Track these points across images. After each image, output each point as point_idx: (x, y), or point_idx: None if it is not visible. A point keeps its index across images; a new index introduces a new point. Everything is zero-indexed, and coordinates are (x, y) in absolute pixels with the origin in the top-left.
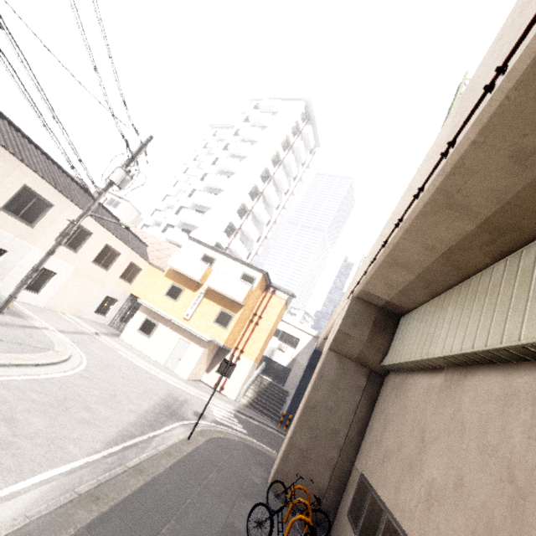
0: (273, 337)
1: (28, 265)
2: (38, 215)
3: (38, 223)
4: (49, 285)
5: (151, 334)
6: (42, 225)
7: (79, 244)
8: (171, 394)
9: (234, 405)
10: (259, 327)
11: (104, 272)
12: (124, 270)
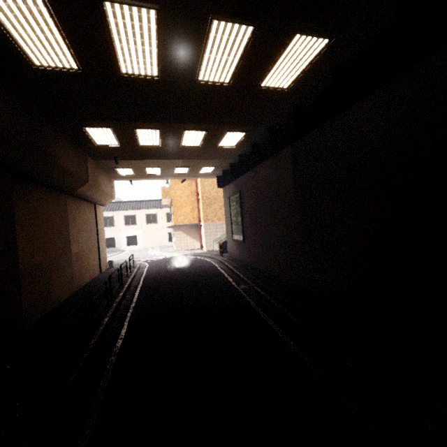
0: None
1: (124, 238)
2: (113, 222)
3: (115, 224)
4: (138, 240)
5: (172, 239)
6: (116, 224)
7: (135, 221)
8: (134, 258)
9: (192, 253)
10: (200, 201)
11: (156, 225)
12: (166, 218)
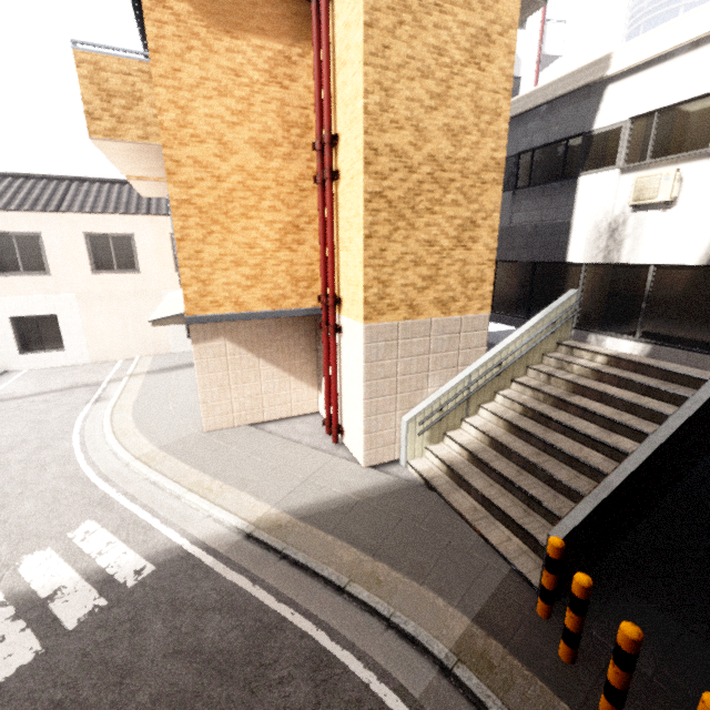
0: (594, 175)
1: (2, 323)
2: None
3: None
4: (64, 333)
5: None
6: None
7: (40, 260)
8: None
9: (294, 499)
10: (342, 183)
11: (135, 277)
12: (172, 255)
